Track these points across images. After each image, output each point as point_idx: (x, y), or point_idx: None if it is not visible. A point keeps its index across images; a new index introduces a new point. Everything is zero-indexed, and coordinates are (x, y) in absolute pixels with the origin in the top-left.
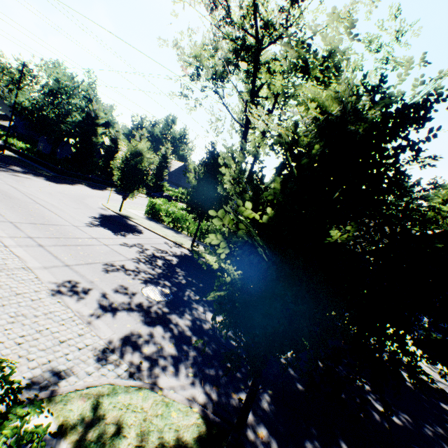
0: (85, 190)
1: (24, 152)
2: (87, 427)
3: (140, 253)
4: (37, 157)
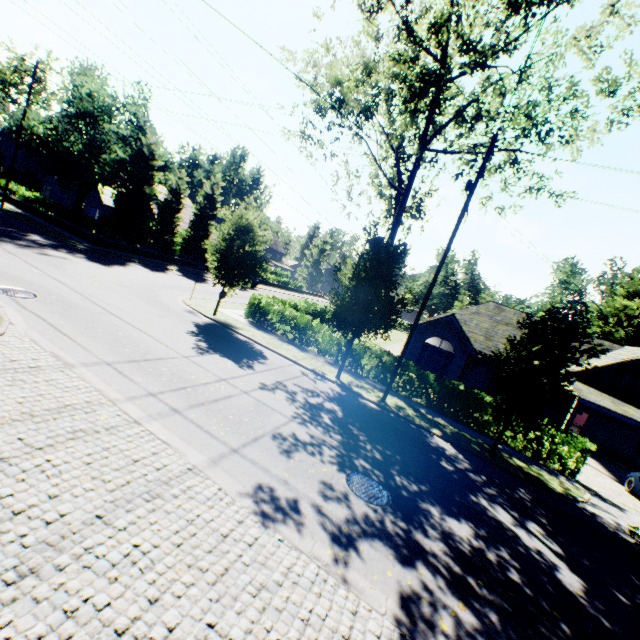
0: (145, 274)
1: (32, 206)
2: None
3: (293, 403)
4: (55, 215)
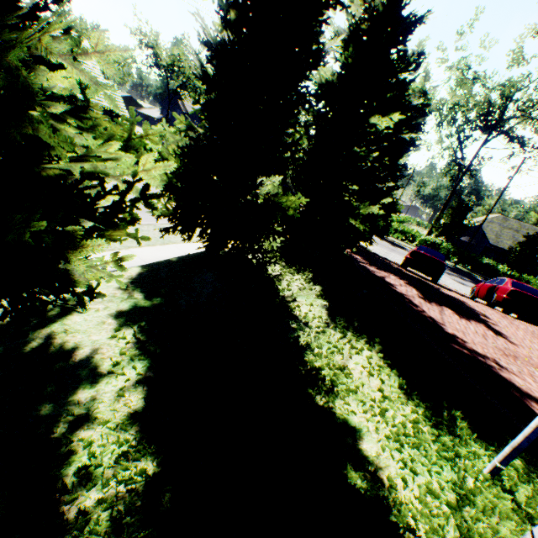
0: None
1: None
2: None
3: None
4: None
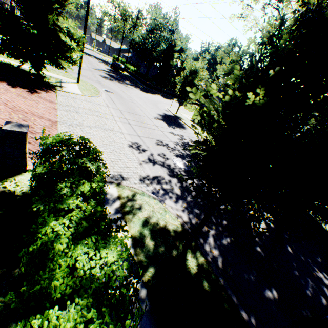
0: (159, 98)
1: (133, 73)
2: (128, 200)
3: (179, 140)
4: (138, 76)
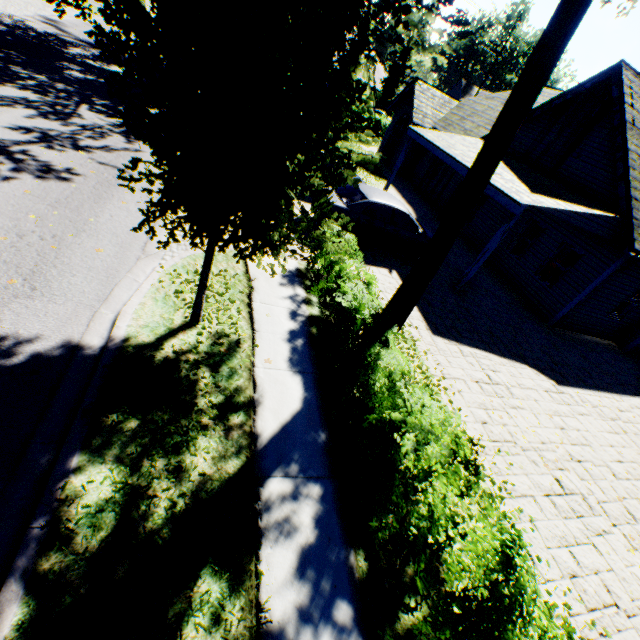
0: None
1: None
2: None
3: None
4: None
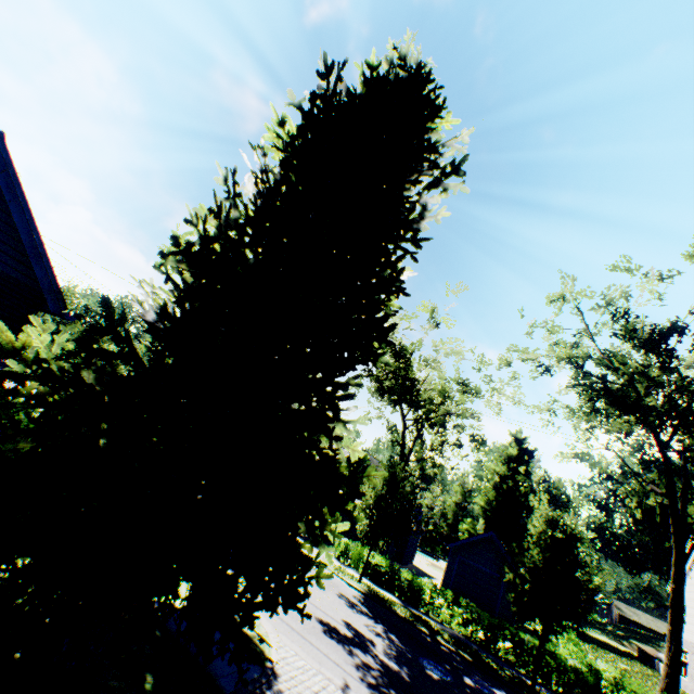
0: None
1: None
2: None
3: None
4: None
